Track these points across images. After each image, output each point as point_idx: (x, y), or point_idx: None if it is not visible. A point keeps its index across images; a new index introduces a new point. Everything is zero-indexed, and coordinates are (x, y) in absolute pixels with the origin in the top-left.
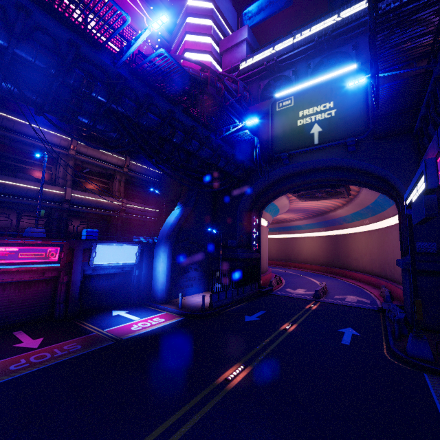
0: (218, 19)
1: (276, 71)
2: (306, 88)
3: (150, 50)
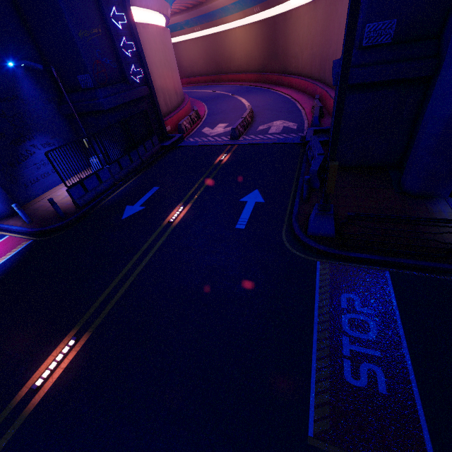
0: None
1: None
2: None
3: None
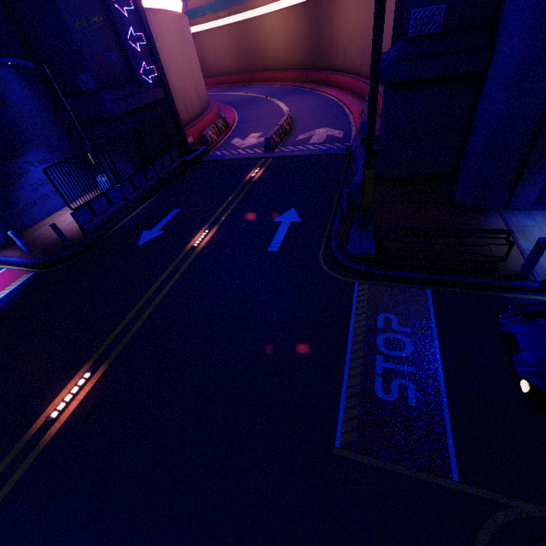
0: None
1: None
2: None
3: None
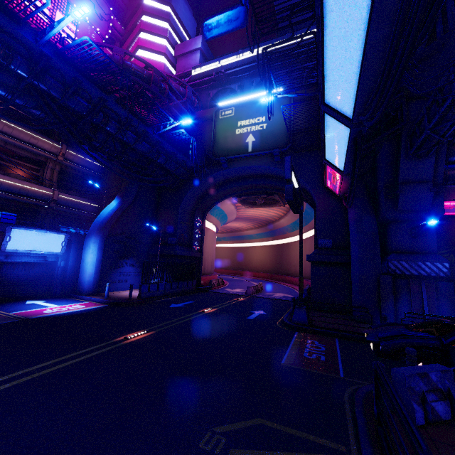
0: (176, 24)
1: (225, 83)
2: (245, 101)
3: (98, 39)
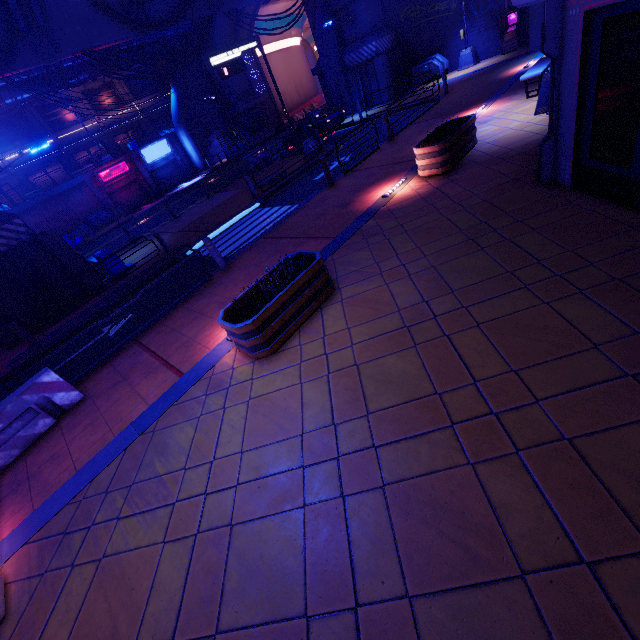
0: None
1: None
2: None
3: None
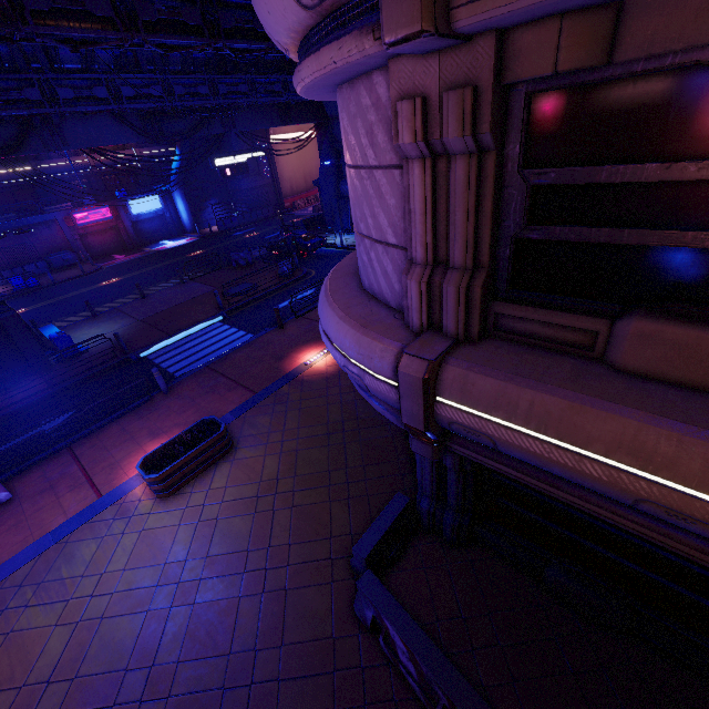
0: None
1: None
2: None
3: None
